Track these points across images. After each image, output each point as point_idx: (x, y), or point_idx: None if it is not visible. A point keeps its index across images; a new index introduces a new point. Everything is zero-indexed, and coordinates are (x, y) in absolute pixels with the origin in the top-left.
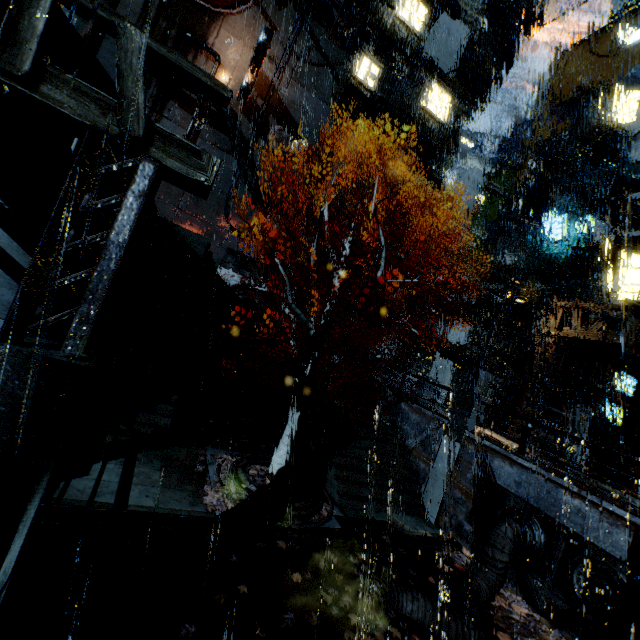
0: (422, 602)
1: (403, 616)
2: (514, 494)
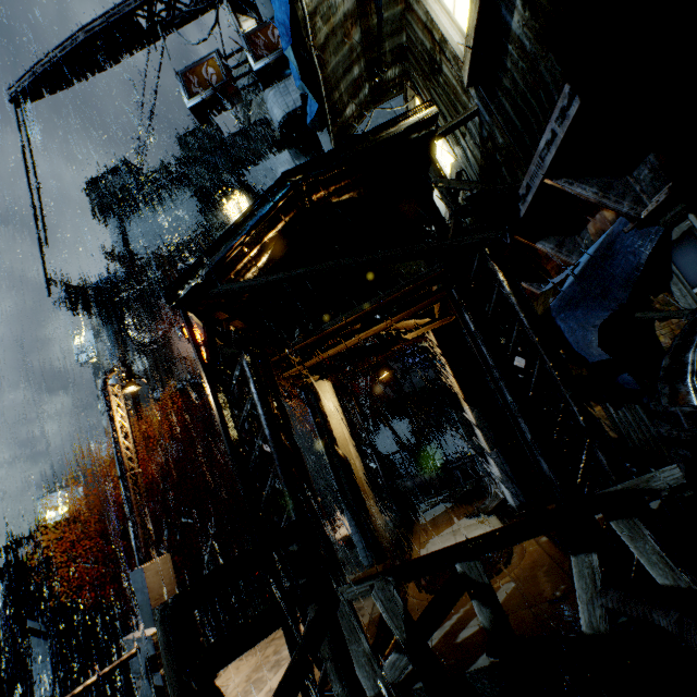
0: None
1: None
2: None
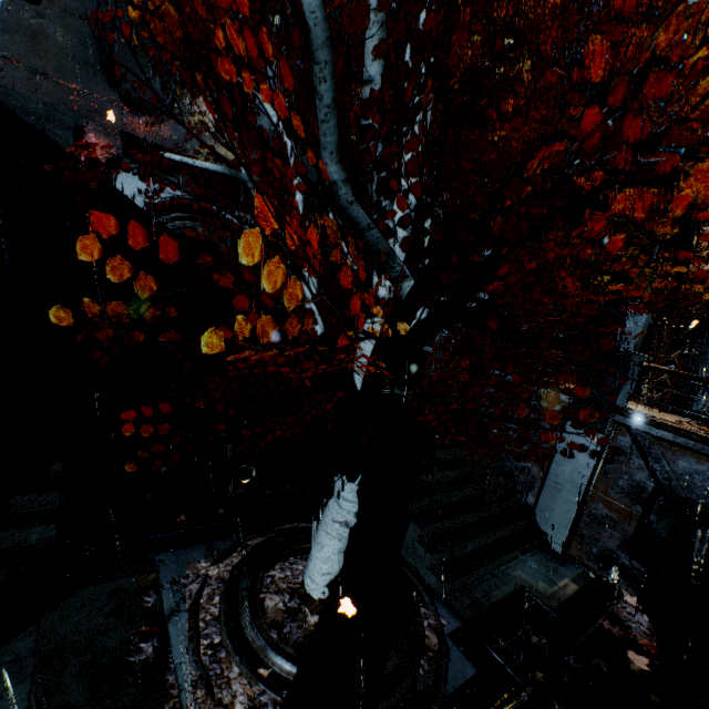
0: None
1: None
2: None
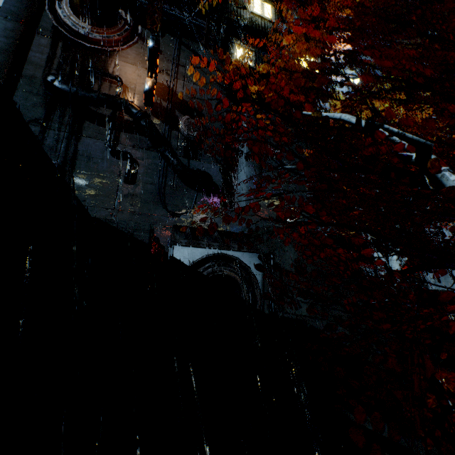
0: None
1: None
2: None
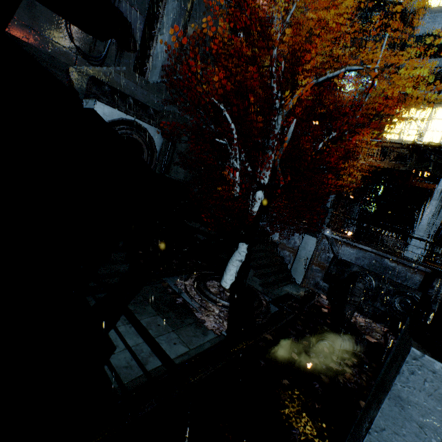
0: (347, 340)
1: (340, 350)
2: (355, 264)
